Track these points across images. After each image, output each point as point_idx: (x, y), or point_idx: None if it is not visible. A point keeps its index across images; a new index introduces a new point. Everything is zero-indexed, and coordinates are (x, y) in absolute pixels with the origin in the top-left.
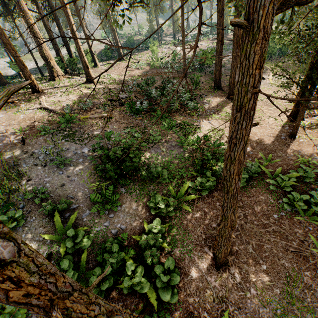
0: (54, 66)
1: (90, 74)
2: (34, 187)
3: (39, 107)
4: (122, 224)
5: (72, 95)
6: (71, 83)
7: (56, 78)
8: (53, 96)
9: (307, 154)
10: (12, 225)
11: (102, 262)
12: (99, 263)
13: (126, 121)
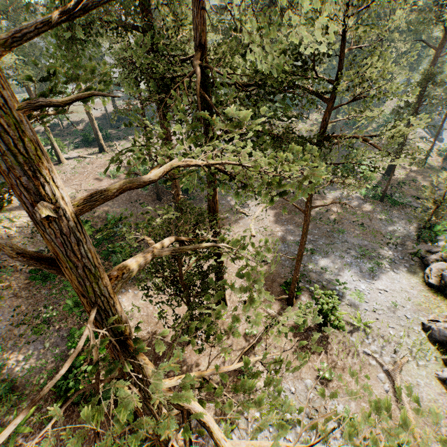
0: None
1: None
2: None
3: None
4: None
5: None
6: None
7: None
8: None
9: (188, 366)
10: None
11: None
12: None
13: (26, 294)
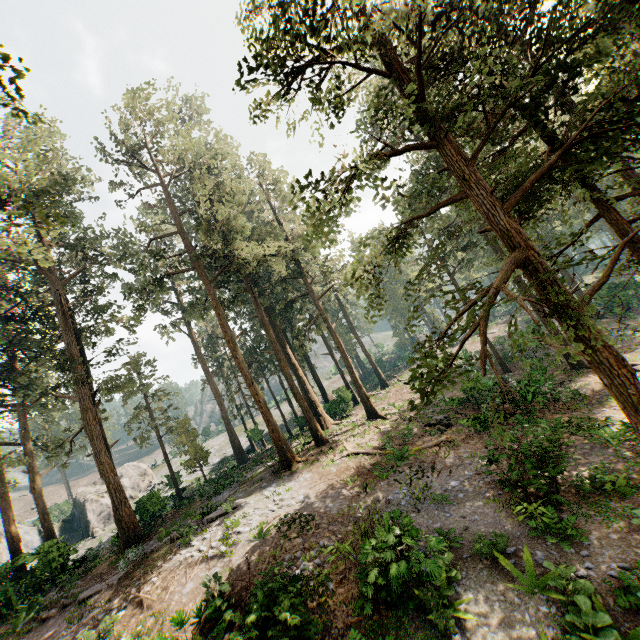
0: (322, 412)
1: (373, 407)
2: (435, 529)
3: (347, 453)
4: (617, 562)
5: (368, 435)
6: (348, 427)
7: (325, 427)
8: (347, 442)
9: None
10: (451, 573)
11: (639, 621)
12: (634, 623)
13: (478, 439)
